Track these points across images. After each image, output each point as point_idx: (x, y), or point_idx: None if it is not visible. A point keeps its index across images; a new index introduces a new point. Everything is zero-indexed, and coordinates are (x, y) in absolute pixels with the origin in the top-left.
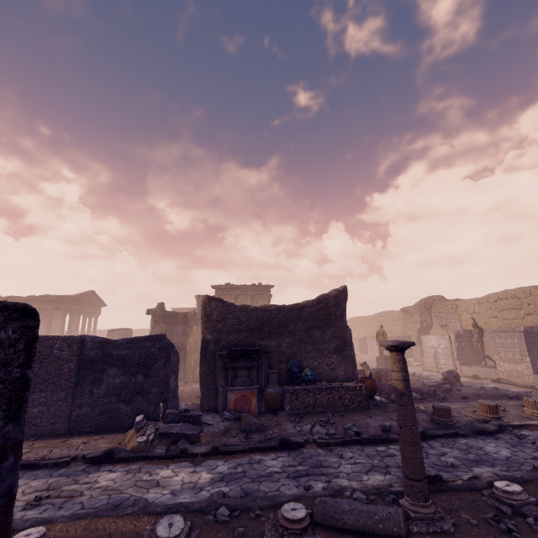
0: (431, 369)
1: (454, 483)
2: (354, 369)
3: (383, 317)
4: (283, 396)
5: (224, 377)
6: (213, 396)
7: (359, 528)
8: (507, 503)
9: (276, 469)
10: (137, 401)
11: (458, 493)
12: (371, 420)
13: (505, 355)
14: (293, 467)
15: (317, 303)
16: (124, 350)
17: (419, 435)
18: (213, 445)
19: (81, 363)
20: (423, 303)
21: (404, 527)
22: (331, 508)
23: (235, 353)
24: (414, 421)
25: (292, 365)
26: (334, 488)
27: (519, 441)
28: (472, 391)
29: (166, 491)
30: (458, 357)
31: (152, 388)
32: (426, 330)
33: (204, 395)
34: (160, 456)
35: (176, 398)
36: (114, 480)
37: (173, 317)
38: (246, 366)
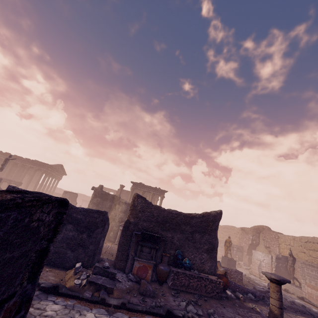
0: (255, 274)
1: None
2: (215, 267)
3: (228, 229)
4: (169, 273)
5: (135, 249)
6: (124, 260)
7: None
8: None
9: None
10: (78, 251)
11: None
12: (225, 310)
13: (310, 282)
14: None
15: (202, 217)
16: (80, 215)
17: None
18: (123, 301)
19: None
20: (256, 228)
21: None
22: None
23: (145, 235)
24: None
25: (178, 253)
26: None
27: None
28: (288, 303)
29: None
30: (275, 272)
31: (90, 245)
32: (254, 246)
33: (119, 257)
34: (87, 299)
35: (99, 253)
36: (56, 312)
37: (106, 195)
38: (151, 247)
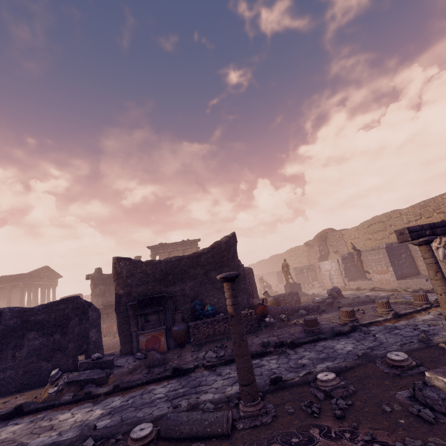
0: (329, 288)
1: (292, 381)
2: (249, 299)
3: (293, 252)
4: (188, 331)
5: (136, 323)
6: (129, 341)
7: (193, 434)
8: (322, 390)
9: (161, 395)
10: (56, 357)
11: (293, 388)
12: (257, 339)
13: (376, 268)
14: (176, 391)
15: (211, 250)
16: (41, 315)
17: (289, 344)
18: (115, 384)
19: (1, 333)
20: (319, 236)
21: (226, 427)
22: (172, 422)
23: (144, 302)
24: (242, 337)
25: (195, 304)
26: (191, 404)
27: (364, 336)
28: (349, 301)
29: (55, 433)
30: (346, 275)
31: (69, 344)
32: (325, 257)
33: (122, 342)
34: (67, 402)
35: (100, 348)
36: (15, 431)
37: (110, 278)
38: (153, 312)
